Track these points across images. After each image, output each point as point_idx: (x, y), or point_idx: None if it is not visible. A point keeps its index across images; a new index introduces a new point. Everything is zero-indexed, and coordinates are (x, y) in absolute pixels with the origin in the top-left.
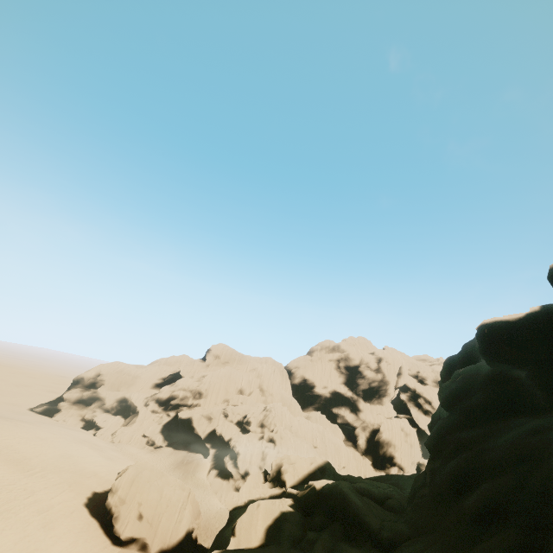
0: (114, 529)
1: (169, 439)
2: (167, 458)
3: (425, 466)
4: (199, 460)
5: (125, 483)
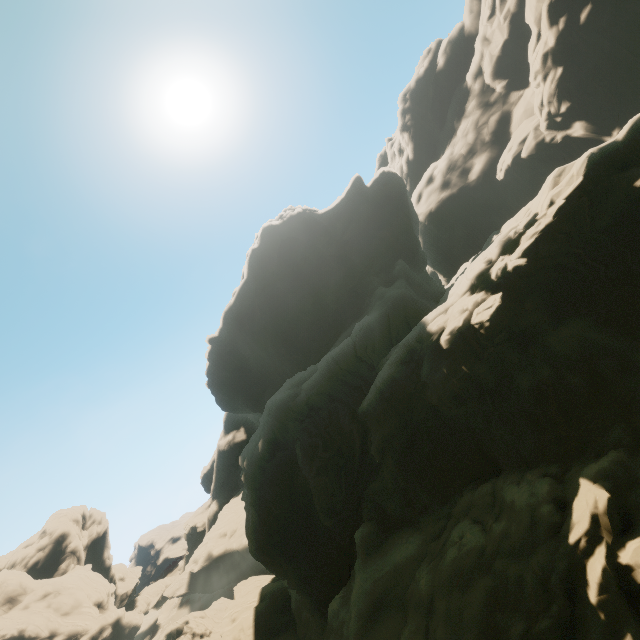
0: None
1: None
2: None
3: None
4: None
5: None
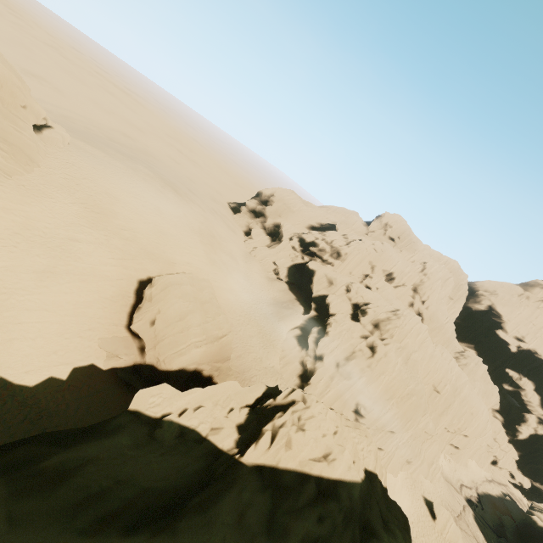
0: (133, 316)
1: (291, 278)
2: (275, 291)
3: None
4: (294, 312)
5: (160, 284)
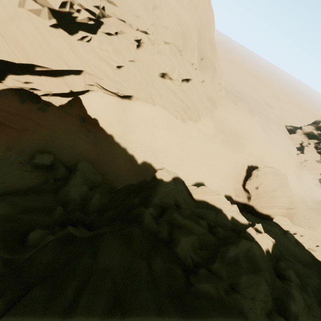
0: (246, 181)
1: None
2: (319, 194)
3: None
4: None
5: (263, 171)
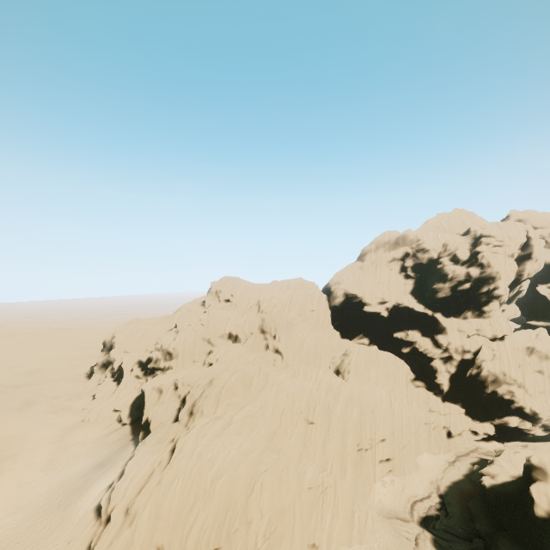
0: None
1: (135, 414)
2: (104, 449)
3: (545, 472)
4: (112, 464)
5: None
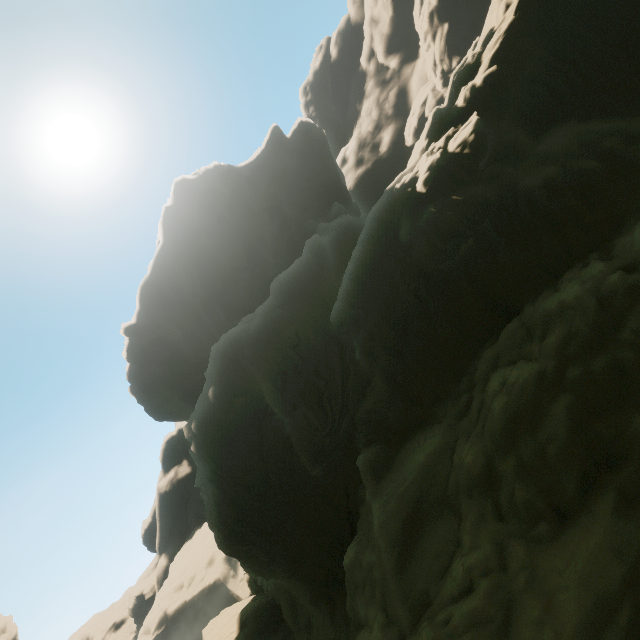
0: None
1: None
2: None
3: None
4: None
5: None
